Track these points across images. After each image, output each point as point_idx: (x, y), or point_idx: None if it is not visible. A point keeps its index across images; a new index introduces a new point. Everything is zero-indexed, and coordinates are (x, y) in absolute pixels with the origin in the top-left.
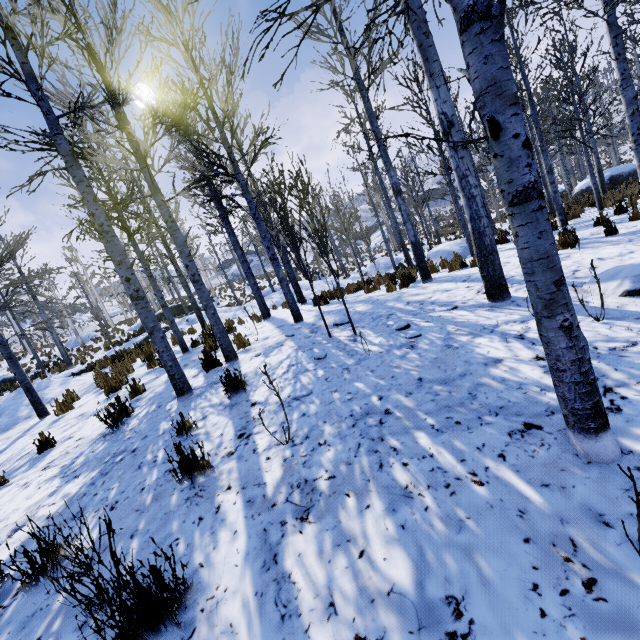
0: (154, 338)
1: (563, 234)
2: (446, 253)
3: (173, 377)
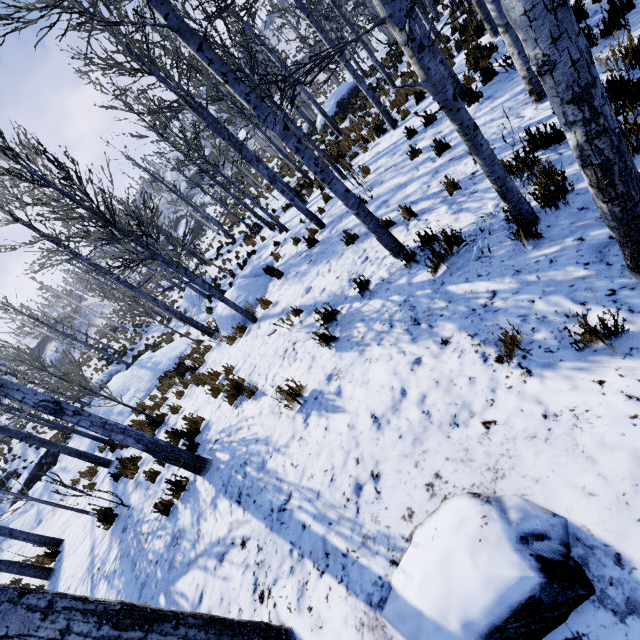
0: None
1: (321, 314)
2: (229, 320)
3: None
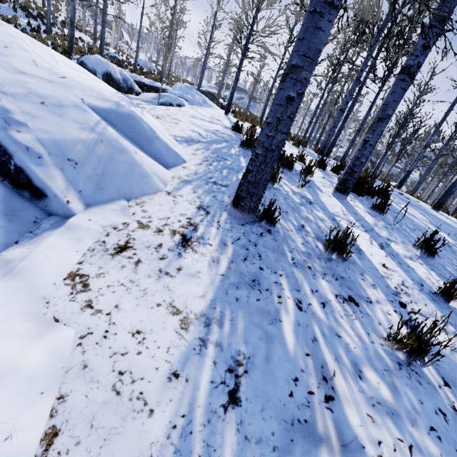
0: (333, 129)
1: None
2: None
3: (325, 147)
